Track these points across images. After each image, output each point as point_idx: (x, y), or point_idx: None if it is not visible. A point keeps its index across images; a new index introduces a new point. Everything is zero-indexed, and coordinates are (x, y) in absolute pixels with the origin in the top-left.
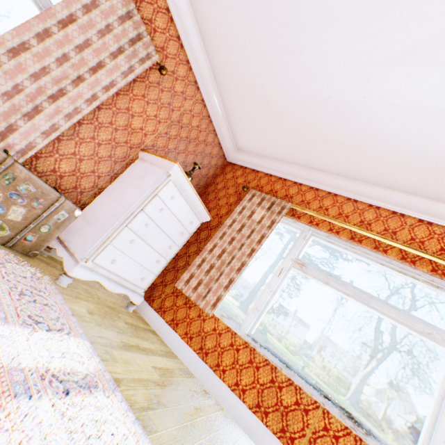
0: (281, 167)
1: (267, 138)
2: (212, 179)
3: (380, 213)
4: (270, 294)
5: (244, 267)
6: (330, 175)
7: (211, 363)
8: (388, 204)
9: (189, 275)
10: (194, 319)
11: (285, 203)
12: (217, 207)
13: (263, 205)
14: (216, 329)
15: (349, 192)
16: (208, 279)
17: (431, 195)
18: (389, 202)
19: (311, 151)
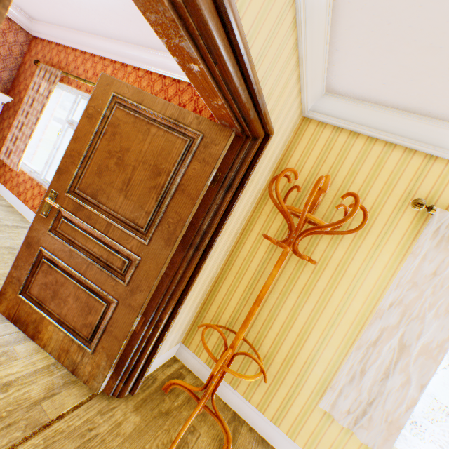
0: (62, 34)
1: (27, 0)
2: (23, 59)
3: (116, 67)
4: (54, 150)
5: (33, 134)
6: (87, 35)
7: (23, 199)
8: (119, 57)
9: (7, 149)
10: (15, 178)
11: (58, 72)
12: (26, 88)
13: (46, 78)
14: (25, 180)
15: (100, 51)
16: (16, 149)
17: (133, 41)
18: (120, 55)
19: (57, 10)
